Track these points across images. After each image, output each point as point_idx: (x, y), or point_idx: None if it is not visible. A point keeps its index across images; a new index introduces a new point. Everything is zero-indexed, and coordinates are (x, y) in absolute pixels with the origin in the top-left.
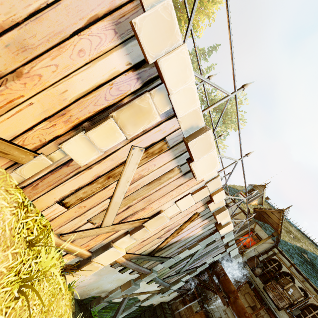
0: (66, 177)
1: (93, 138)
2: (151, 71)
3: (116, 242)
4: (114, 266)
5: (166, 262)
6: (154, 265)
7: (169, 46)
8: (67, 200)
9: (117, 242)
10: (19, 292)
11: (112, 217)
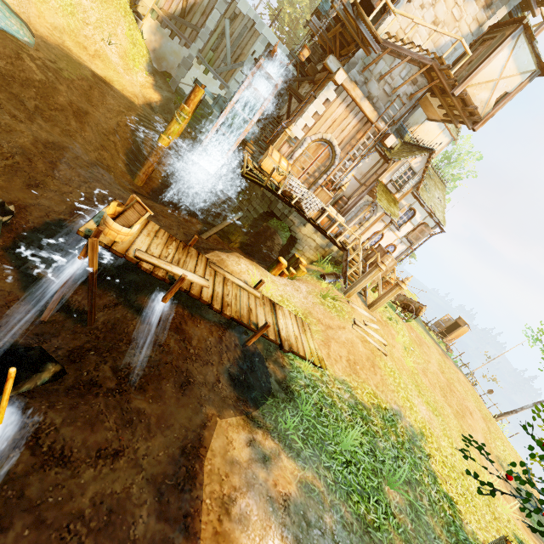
0: None
1: None
2: None
3: None
4: (162, 26)
5: (201, 35)
6: (193, 37)
7: None
8: None
9: None
10: None
11: None
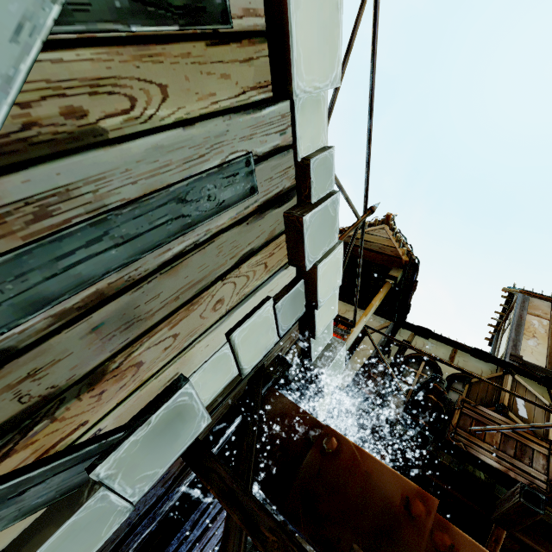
0: None
1: None
2: None
3: None
4: None
5: None
6: None
7: None
8: None
9: None
10: None
11: None
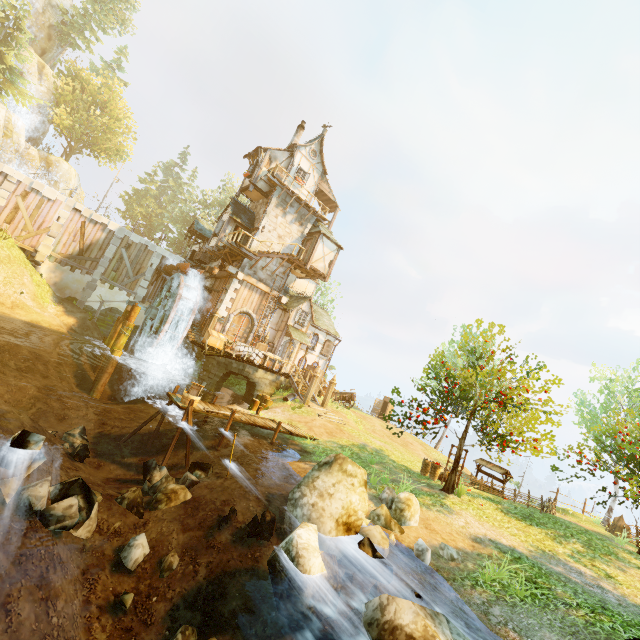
0: (1, 212)
1: (0, 196)
2: (4, 174)
3: (44, 241)
4: (61, 265)
5: (101, 263)
6: (94, 266)
7: (3, 167)
8: (7, 221)
9: (44, 241)
10: (4, 242)
11: (31, 227)
